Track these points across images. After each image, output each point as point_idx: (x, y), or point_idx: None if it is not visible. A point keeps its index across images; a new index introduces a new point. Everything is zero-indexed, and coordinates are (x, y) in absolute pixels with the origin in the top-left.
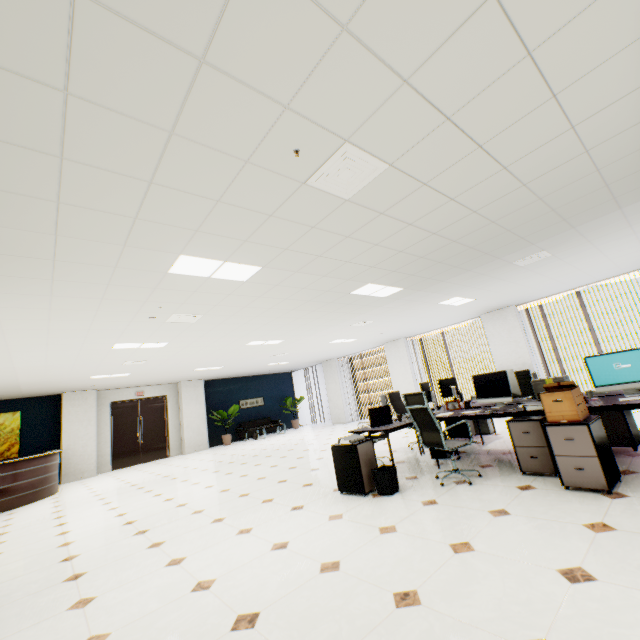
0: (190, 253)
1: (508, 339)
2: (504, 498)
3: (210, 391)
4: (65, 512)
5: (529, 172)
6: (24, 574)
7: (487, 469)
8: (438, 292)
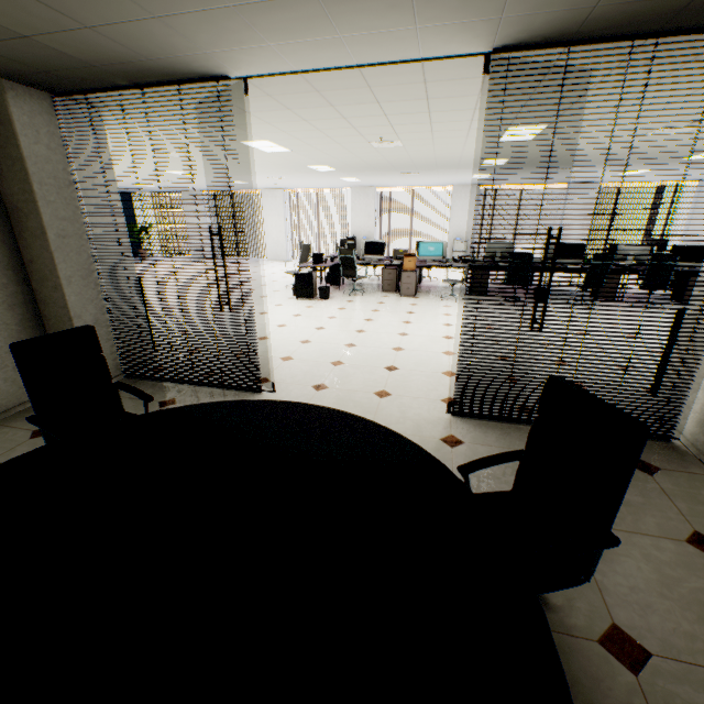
0: (273, 141)
1: (365, 212)
2: (380, 299)
3: None
4: None
5: (441, 157)
6: None
7: (365, 291)
8: (350, 175)
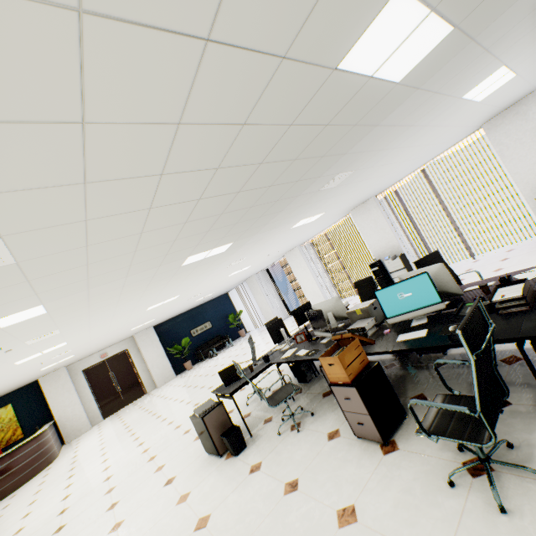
0: None
1: (376, 228)
2: (308, 457)
3: (163, 332)
4: (40, 493)
5: (203, 161)
6: None
7: (324, 400)
8: (276, 227)
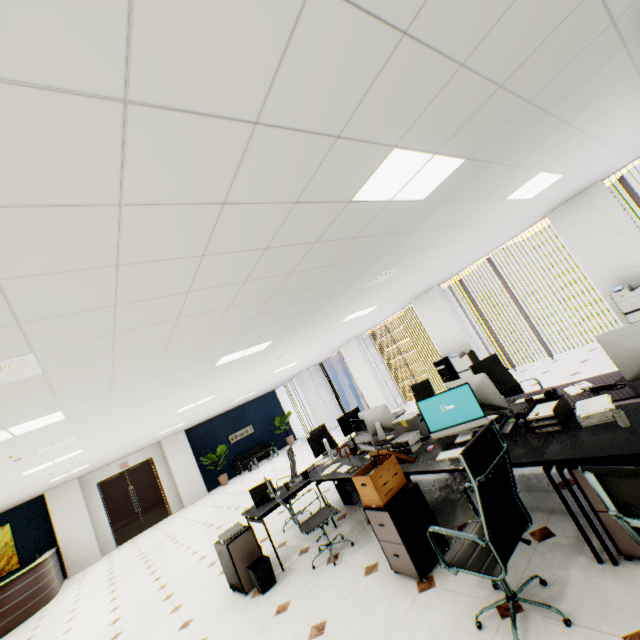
0: None
1: (441, 321)
2: (341, 595)
3: (195, 438)
4: None
5: (230, 278)
6: None
7: (368, 527)
8: (322, 322)
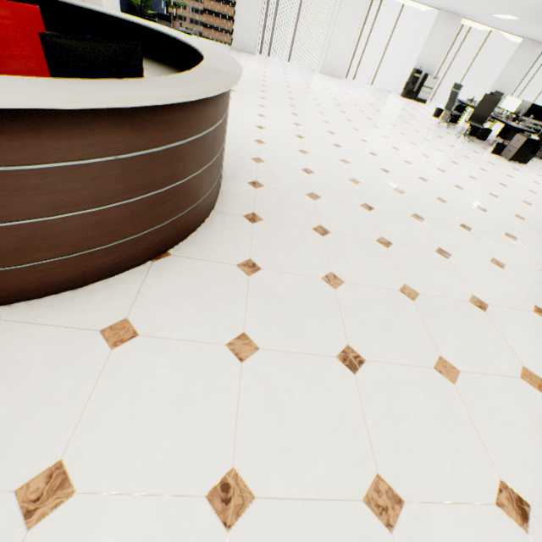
0: None
1: (440, 44)
2: None
3: None
4: (365, 164)
5: None
6: (541, 214)
7: None
8: None
